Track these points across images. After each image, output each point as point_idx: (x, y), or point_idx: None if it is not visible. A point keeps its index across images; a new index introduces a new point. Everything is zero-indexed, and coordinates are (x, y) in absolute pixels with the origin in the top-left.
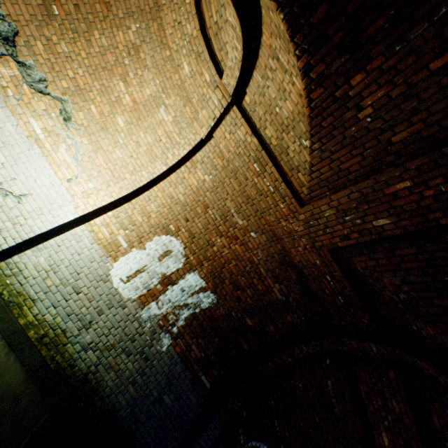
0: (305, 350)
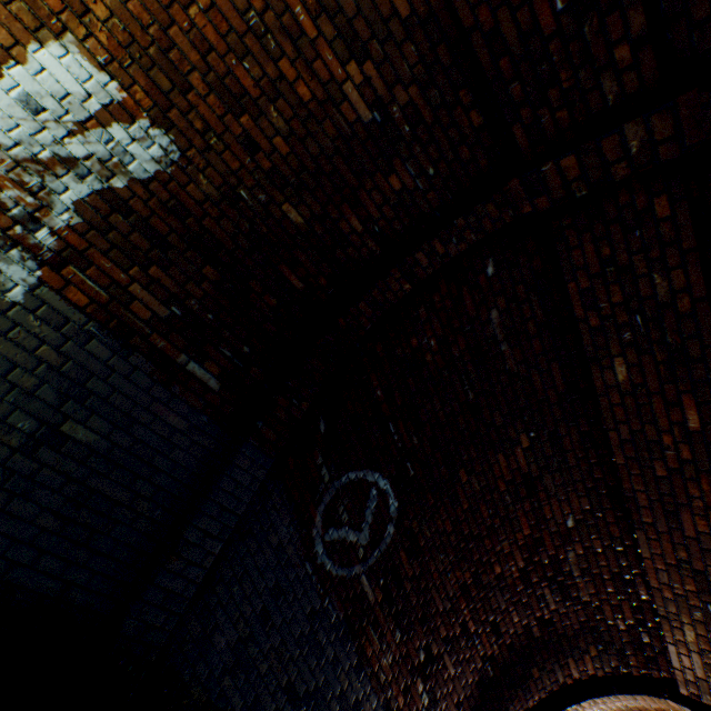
0: (441, 254)
